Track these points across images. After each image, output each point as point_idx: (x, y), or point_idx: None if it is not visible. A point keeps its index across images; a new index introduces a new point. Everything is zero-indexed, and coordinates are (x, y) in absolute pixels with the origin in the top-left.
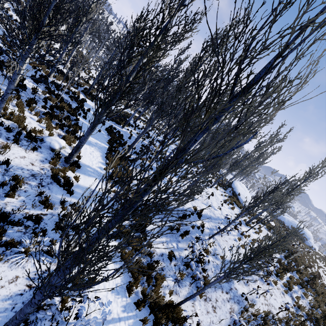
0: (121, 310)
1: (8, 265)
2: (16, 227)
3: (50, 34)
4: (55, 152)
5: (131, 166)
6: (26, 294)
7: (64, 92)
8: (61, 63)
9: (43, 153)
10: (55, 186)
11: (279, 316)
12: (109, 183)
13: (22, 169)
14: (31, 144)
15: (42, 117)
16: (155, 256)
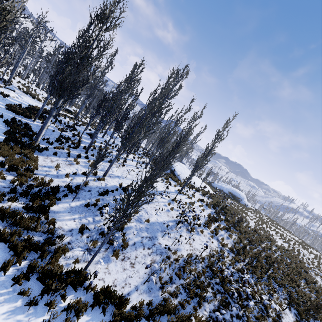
0: None
1: None
2: None
3: None
4: None
5: (40, 155)
6: None
7: None
8: None
9: None
10: None
11: (204, 256)
12: None
13: None
14: None
15: None
16: (60, 233)
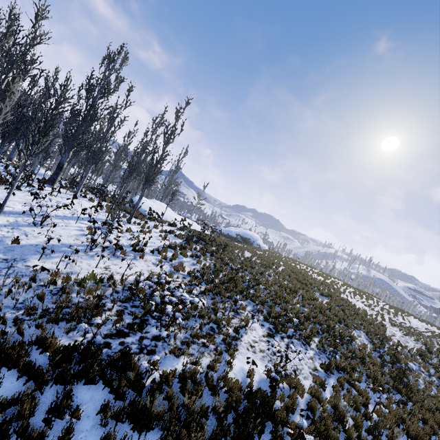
0: None
1: None
2: None
3: None
4: None
5: None
6: None
7: None
8: None
9: None
10: None
11: (128, 280)
12: None
13: None
14: None
15: None
16: None
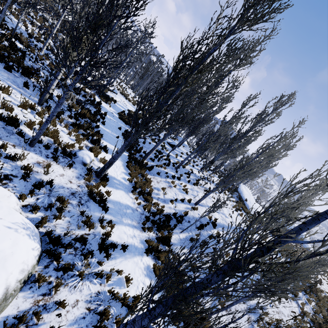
0: (162, 326)
1: (68, 289)
2: (67, 250)
3: (104, 64)
4: (87, 167)
5: (149, 174)
6: (87, 317)
7: (81, 95)
8: (108, 88)
9: (77, 168)
10: (92, 203)
11: (289, 323)
12: (134, 195)
13: (62, 188)
14: (67, 160)
15: (72, 130)
16: (180, 268)
